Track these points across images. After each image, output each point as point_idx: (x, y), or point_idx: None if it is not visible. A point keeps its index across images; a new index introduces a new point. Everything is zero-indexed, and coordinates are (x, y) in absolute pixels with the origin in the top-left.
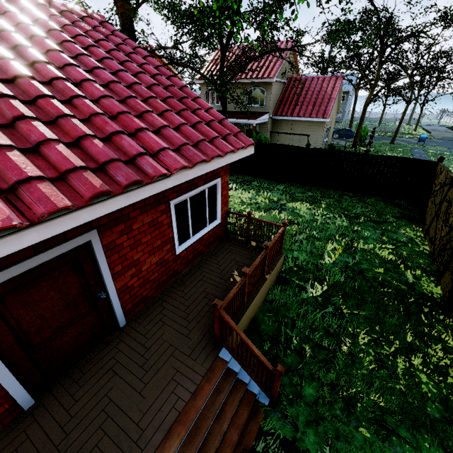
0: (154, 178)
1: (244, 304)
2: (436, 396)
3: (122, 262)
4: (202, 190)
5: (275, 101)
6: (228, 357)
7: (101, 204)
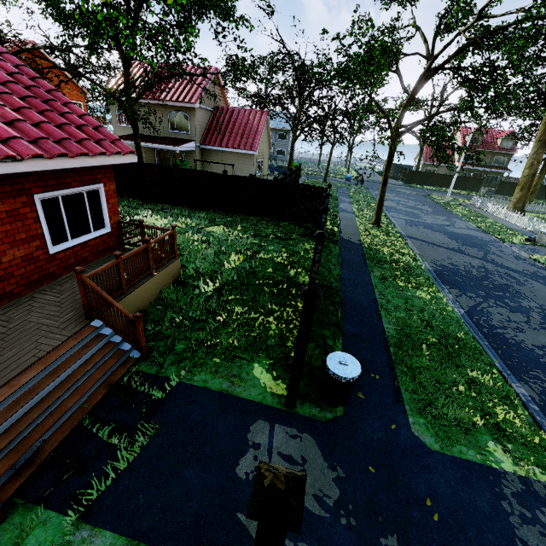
0: (1, 158)
1: (123, 289)
2: (278, 335)
3: None
4: (79, 193)
5: (202, 129)
6: (100, 324)
7: None
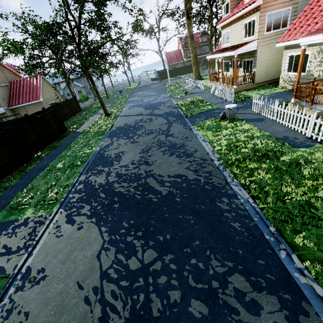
0: None
1: None
2: None
3: None
4: None
5: (5, 98)
6: None
7: None
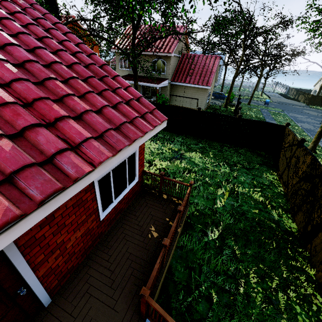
0: (76, 179)
1: (163, 265)
2: None
3: (44, 251)
4: (123, 160)
5: (173, 70)
6: None
7: (7, 232)
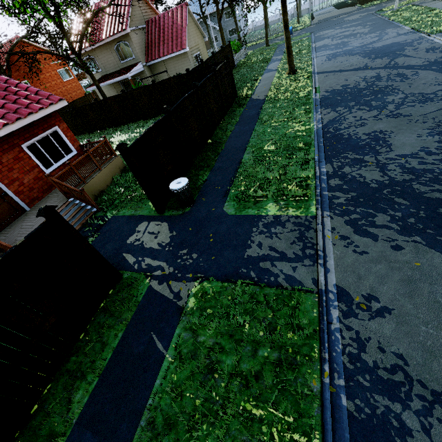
0: None
1: (83, 181)
2: None
3: (7, 179)
4: (46, 136)
5: (143, 49)
6: (72, 199)
7: None
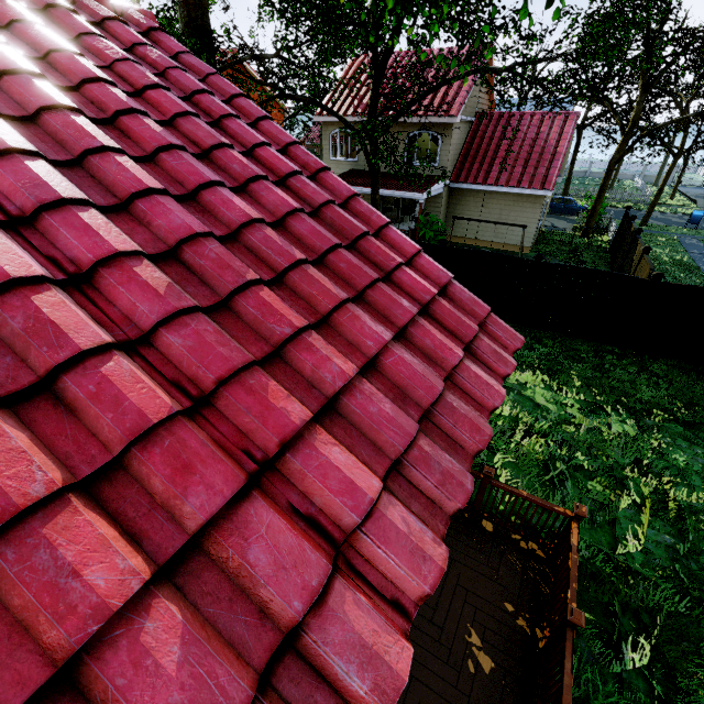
0: None
1: None
2: None
3: None
4: None
5: (455, 156)
6: None
7: None
